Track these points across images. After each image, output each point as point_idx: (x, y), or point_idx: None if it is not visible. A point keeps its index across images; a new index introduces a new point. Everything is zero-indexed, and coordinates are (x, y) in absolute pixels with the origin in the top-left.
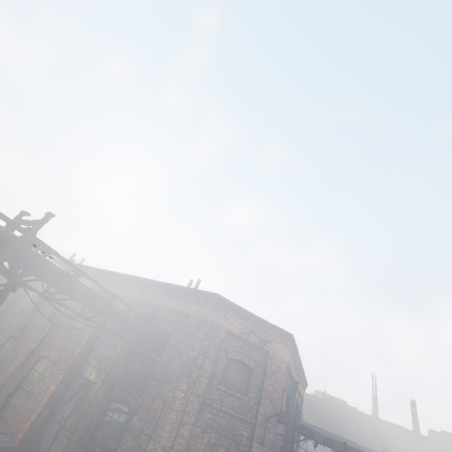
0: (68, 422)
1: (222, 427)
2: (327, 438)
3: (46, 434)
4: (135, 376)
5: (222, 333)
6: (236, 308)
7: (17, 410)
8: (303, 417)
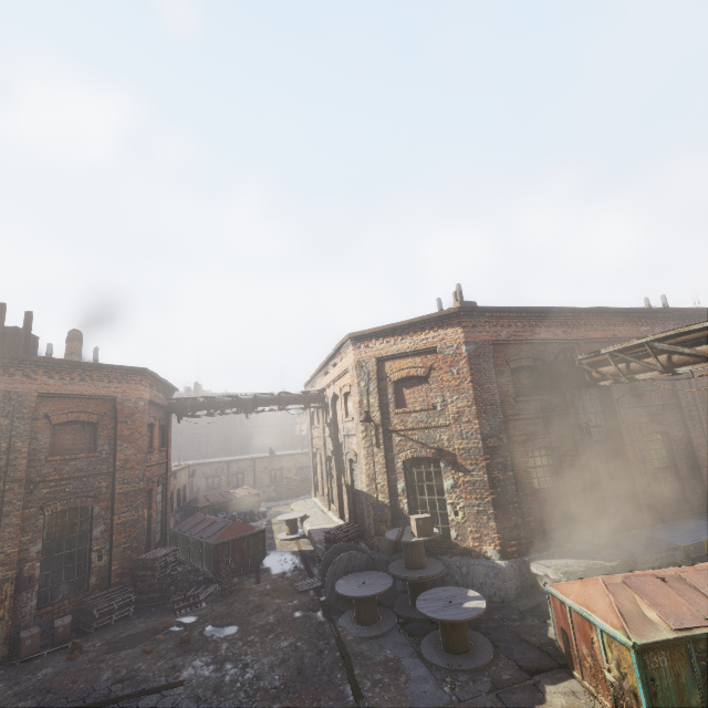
0: None
1: None
2: None
3: None
4: None
5: None
6: None
7: None
8: None
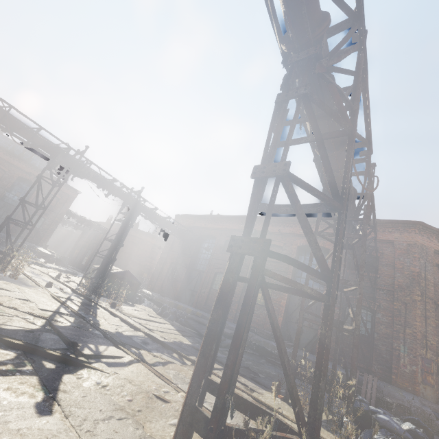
0: (305, 322)
1: None
2: None
3: (291, 330)
4: None
5: (431, 253)
6: (437, 232)
7: (260, 316)
8: None
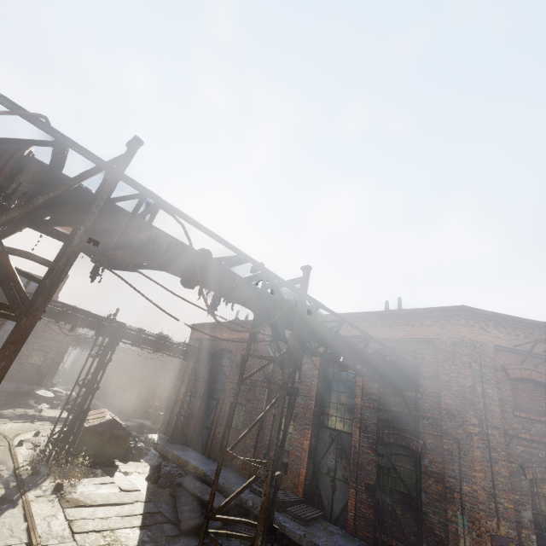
0: (338, 473)
1: (542, 460)
2: None
3: (321, 486)
4: (398, 418)
5: (490, 351)
6: (494, 317)
7: None
8: None
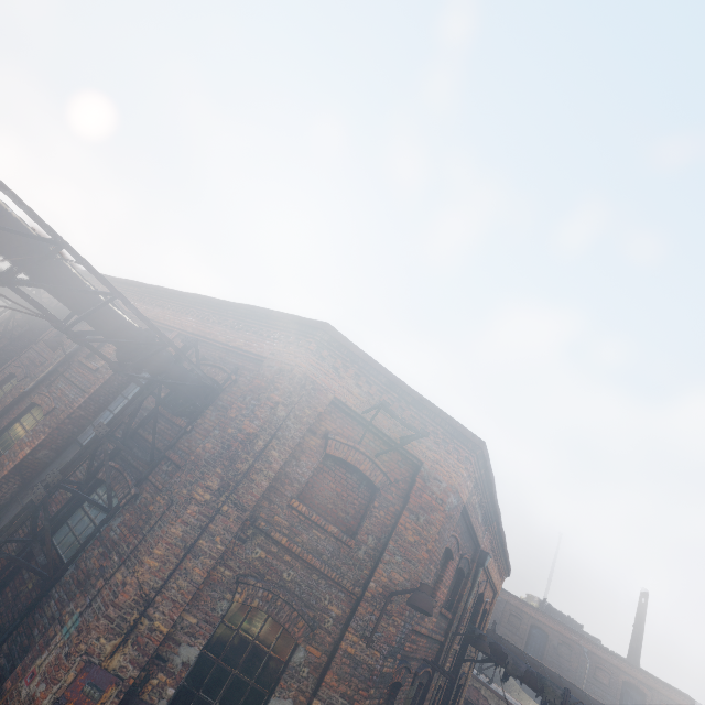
0: None
1: (283, 583)
2: (531, 672)
3: (5, 522)
4: (141, 450)
5: (323, 402)
6: (363, 361)
7: None
8: (498, 629)
